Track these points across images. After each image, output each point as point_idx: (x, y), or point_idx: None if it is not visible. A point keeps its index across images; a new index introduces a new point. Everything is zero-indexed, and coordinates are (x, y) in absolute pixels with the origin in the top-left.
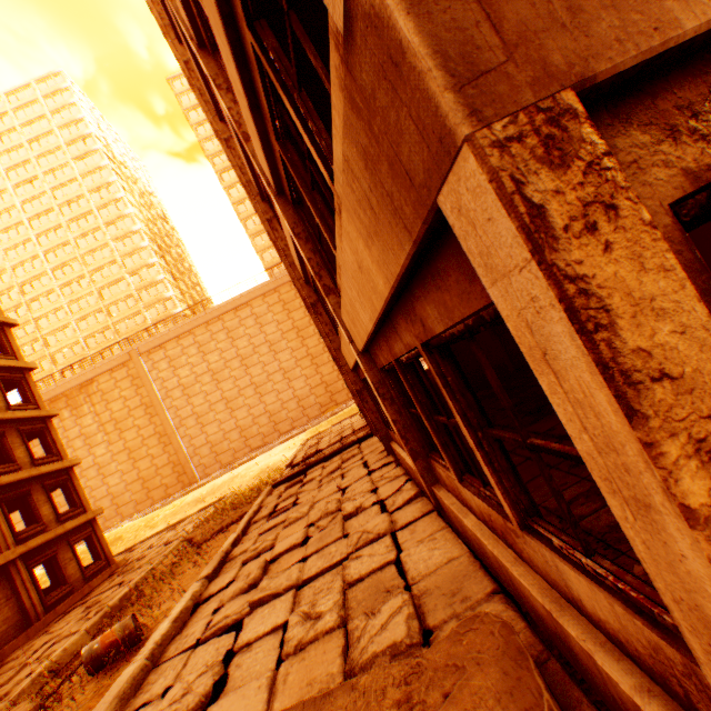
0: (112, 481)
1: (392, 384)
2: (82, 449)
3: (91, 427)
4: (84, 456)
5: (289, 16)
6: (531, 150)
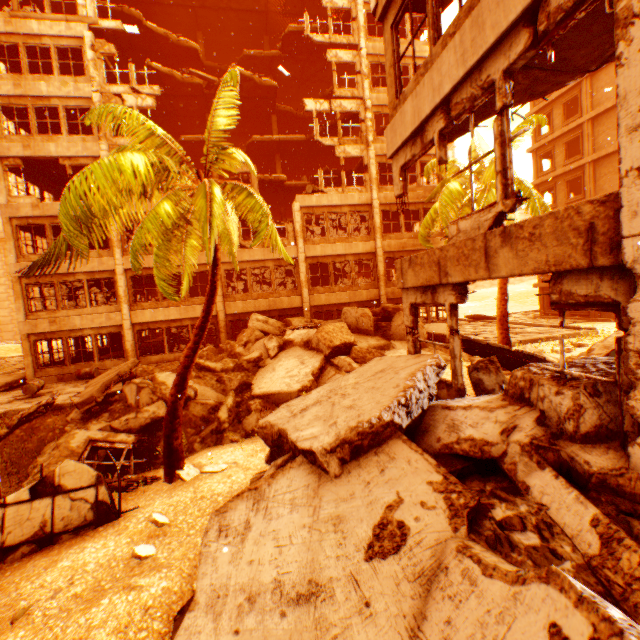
0: (3, 313)
1: (76, 338)
2: None
3: None
4: None
5: (35, 300)
6: (24, 336)
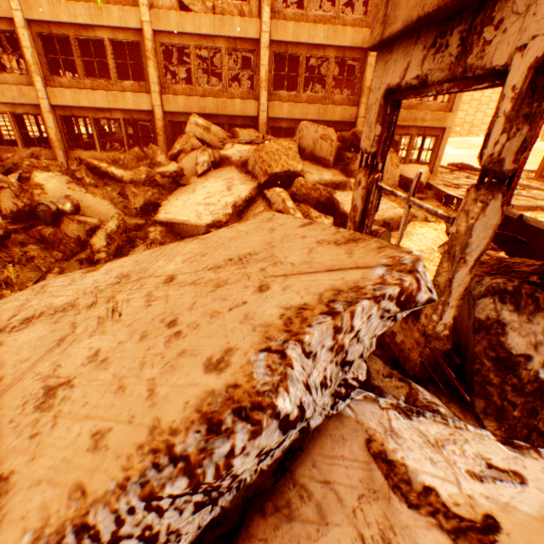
0: None
1: None
2: None
3: None
4: None
5: None
6: None
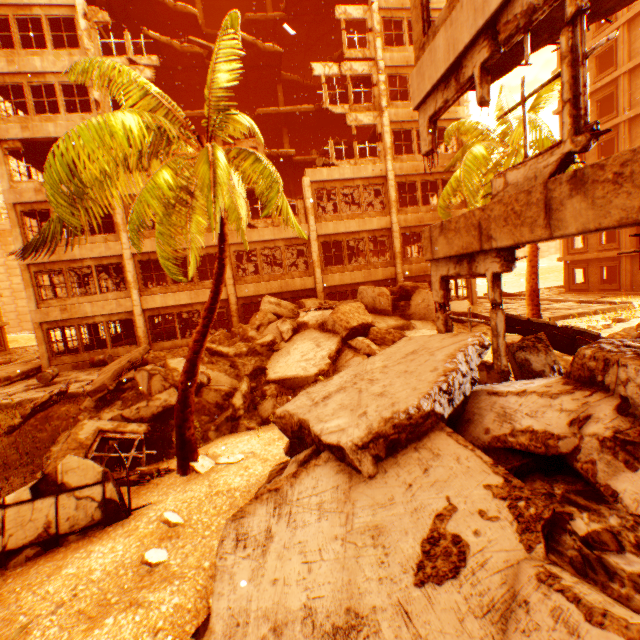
0: (21, 304)
1: (89, 326)
2: (4, 275)
3: (14, 262)
4: (4, 280)
5: (45, 288)
6: (36, 325)
